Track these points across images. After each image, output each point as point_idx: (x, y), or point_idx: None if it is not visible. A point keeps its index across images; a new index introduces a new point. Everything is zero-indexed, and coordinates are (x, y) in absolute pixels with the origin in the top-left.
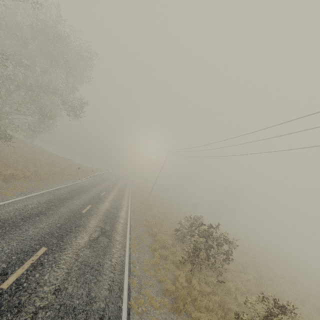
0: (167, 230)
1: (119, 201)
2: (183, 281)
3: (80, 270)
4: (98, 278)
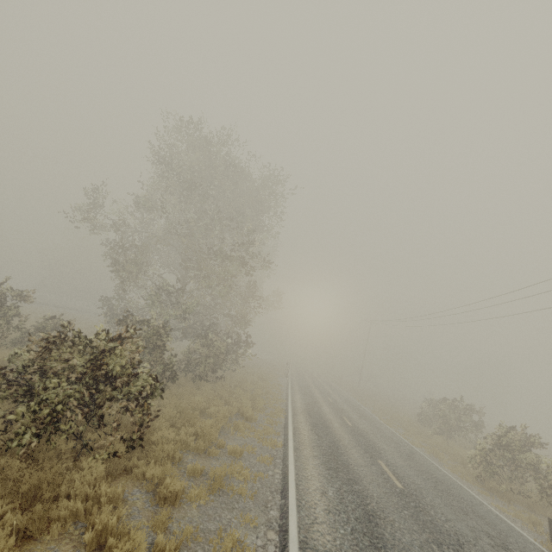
0: None
1: (340, 394)
2: (441, 440)
3: (372, 427)
4: (384, 431)
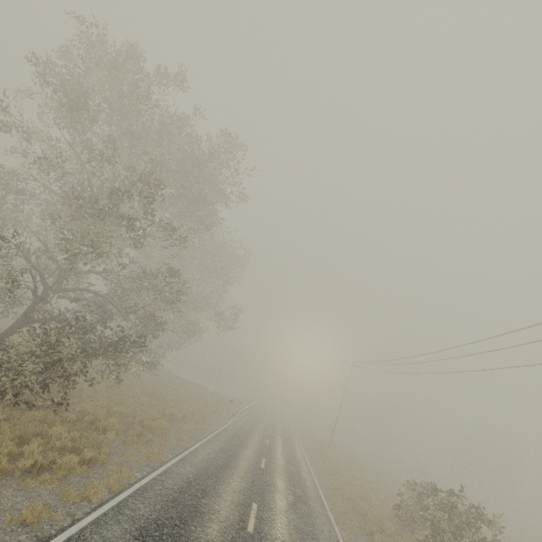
0: (379, 510)
1: (292, 455)
2: None
3: (298, 534)
4: None
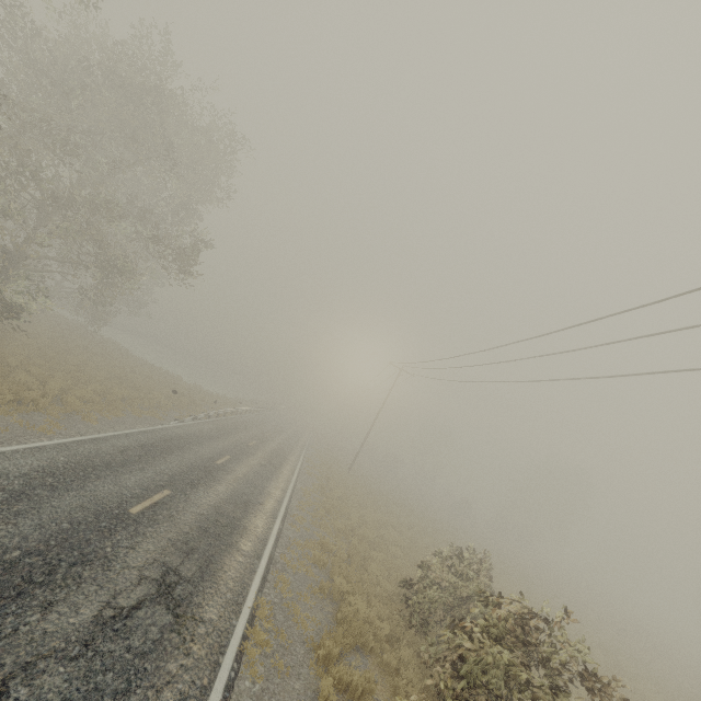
0: (379, 581)
1: (260, 484)
2: None
3: None
4: None
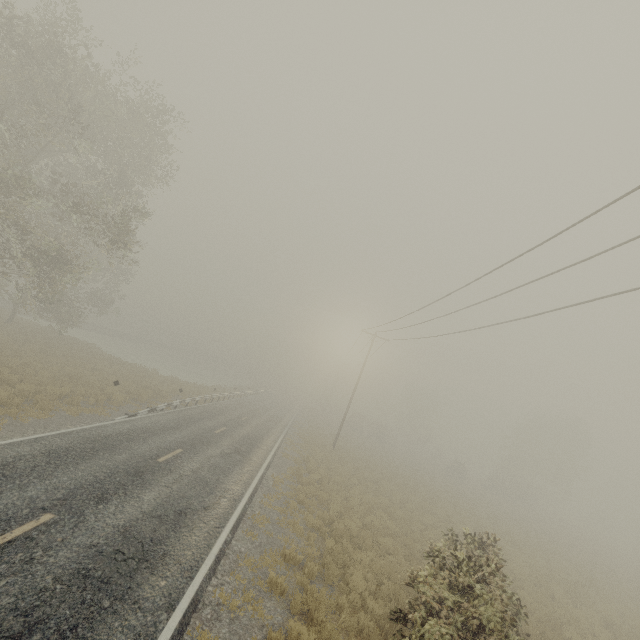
0: (365, 599)
1: (214, 480)
2: None
3: None
4: None
